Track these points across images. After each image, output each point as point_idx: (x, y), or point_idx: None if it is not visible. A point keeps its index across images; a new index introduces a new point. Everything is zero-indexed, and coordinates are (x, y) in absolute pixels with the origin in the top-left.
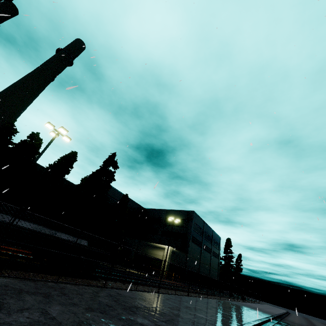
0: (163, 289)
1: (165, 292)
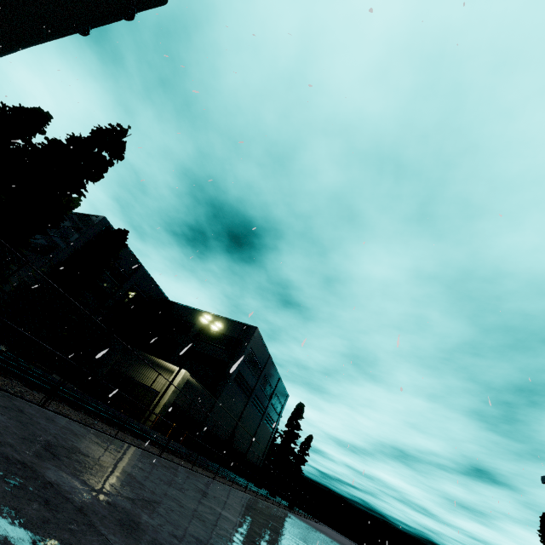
0: (91, 417)
1: (84, 420)
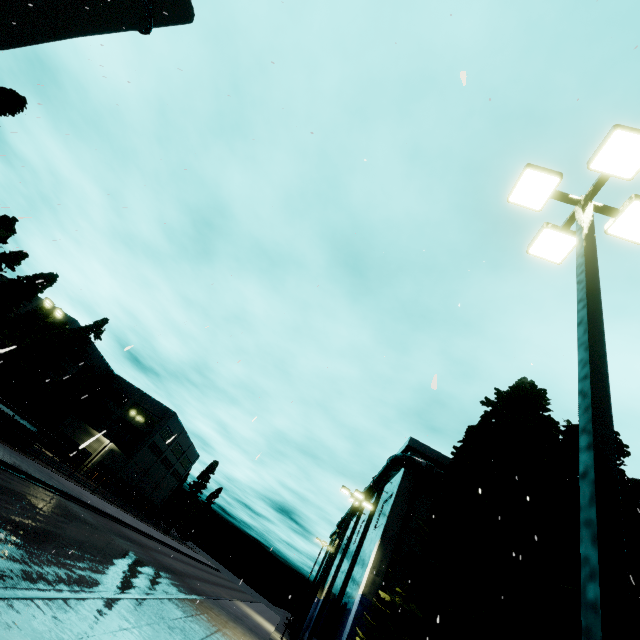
0: (73, 480)
1: (73, 482)
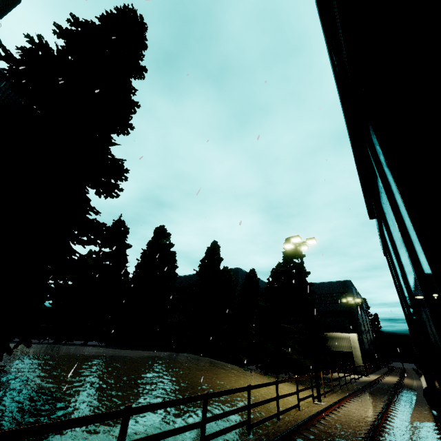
0: None
1: None
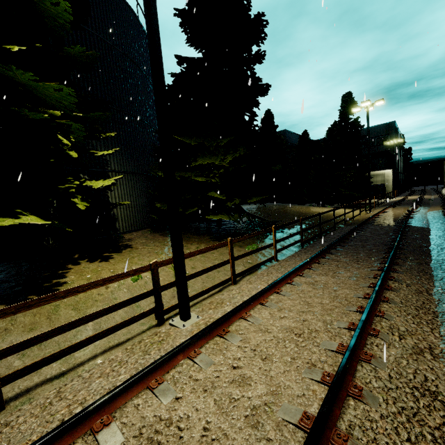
0: None
1: None
